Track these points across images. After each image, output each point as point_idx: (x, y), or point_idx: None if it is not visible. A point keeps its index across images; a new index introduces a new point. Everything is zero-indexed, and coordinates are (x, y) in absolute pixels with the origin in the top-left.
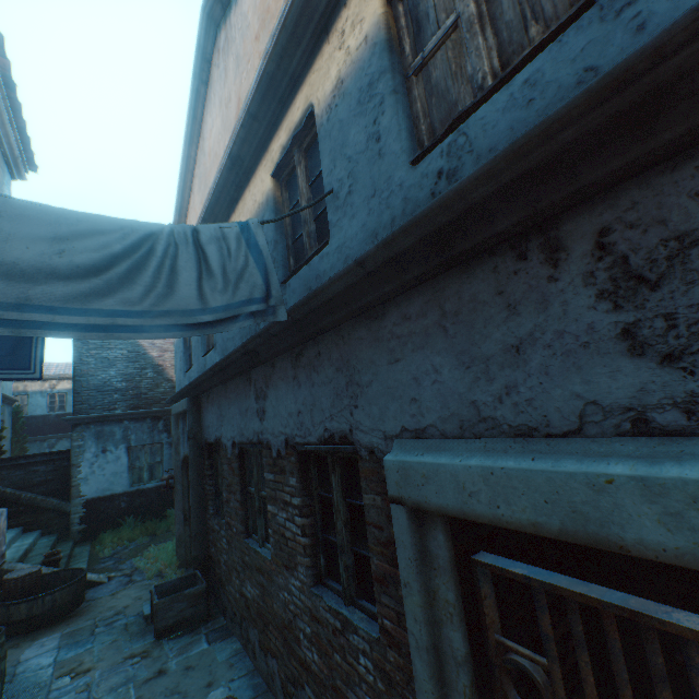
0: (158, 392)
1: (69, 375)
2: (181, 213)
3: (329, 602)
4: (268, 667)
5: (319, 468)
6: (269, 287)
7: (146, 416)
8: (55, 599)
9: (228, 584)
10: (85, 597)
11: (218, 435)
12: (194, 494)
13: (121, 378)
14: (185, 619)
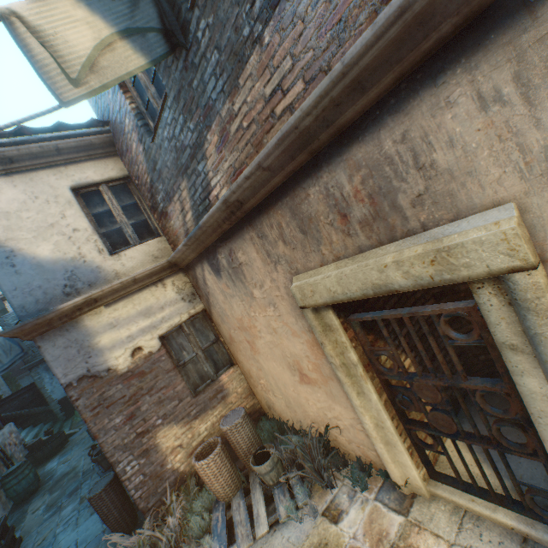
0: None
1: None
2: None
3: None
4: None
5: None
6: (22, 347)
7: None
8: (52, 445)
9: None
10: (70, 440)
11: None
12: None
13: None
14: None
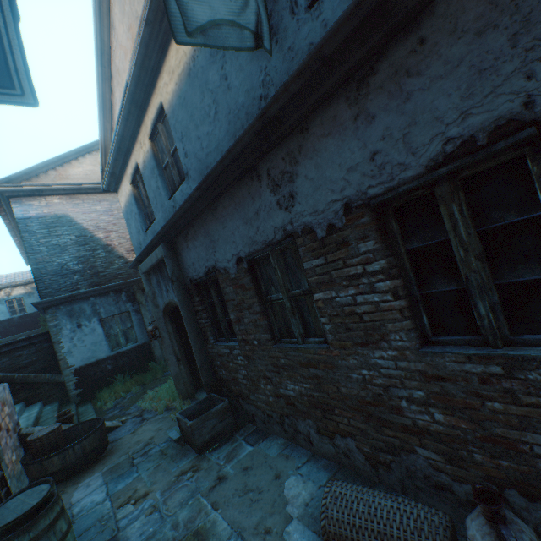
0: (114, 269)
1: (20, 282)
2: (103, 62)
3: (468, 352)
4: (336, 448)
5: (402, 220)
6: None
7: (109, 291)
8: (83, 446)
9: (254, 394)
10: (108, 441)
11: (211, 264)
12: (191, 330)
13: (76, 261)
14: (218, 433)
